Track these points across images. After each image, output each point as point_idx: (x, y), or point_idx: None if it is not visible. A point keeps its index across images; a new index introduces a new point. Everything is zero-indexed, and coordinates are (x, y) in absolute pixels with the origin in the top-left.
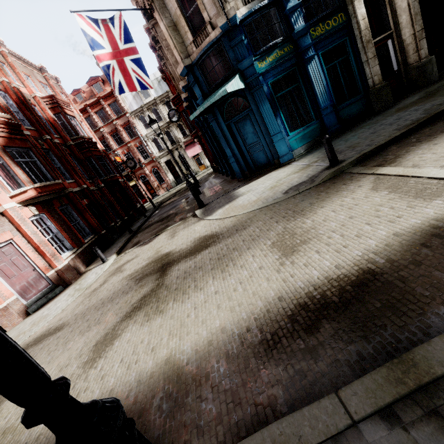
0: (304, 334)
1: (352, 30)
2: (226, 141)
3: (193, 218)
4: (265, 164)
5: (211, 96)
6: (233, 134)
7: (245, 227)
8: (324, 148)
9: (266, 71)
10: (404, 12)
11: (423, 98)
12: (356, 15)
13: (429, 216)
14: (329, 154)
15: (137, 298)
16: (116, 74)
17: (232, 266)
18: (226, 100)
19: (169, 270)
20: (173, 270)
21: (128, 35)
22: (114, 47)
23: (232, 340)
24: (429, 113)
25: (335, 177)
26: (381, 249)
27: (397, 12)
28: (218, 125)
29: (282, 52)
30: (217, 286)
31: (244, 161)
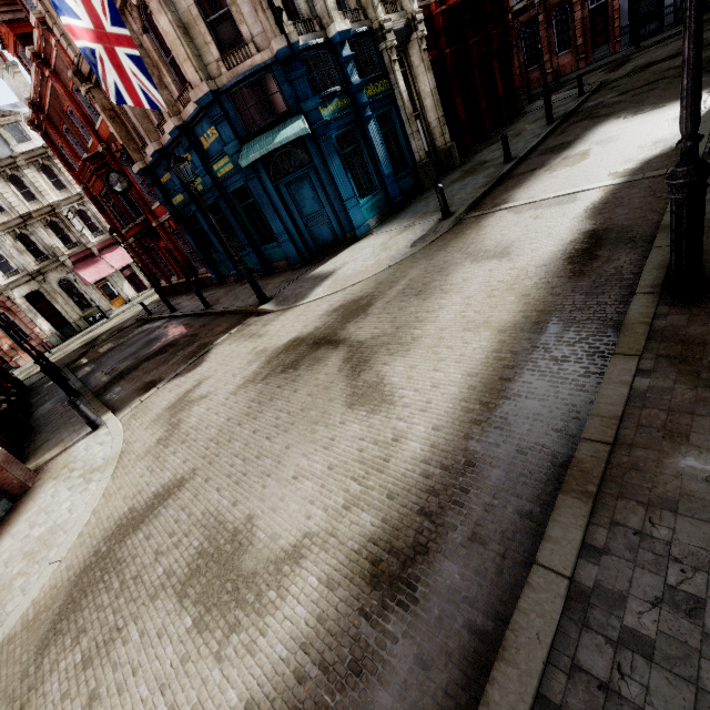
0: (593, 261)
1: (396, 100)
2: (275, 210)
3: (262, 316)
4: (330, 242)
5: (256, 141)
6: (282, 201)
7: (404, 276)
8: (403, 216)
9: (328, 120)
10: (428, 97)
11: (468, 173)
12: (399, 86)
13: (583, 207)
14: (443, 204)
15: (336, 366)
16: (109, 69)
17: (451, 286)
18: (275, 150)
19: (343, 336)
20: (352, 332)
21: (117, 13)
22: (96, 23)
23: (545, 291)
24: (493, 177)
25: (460, 224)
26: (578, 224)
27: (421, 95)
28: (262, 185)
29: (341, 103)
30: (462, 296)
31: (301, 239)
